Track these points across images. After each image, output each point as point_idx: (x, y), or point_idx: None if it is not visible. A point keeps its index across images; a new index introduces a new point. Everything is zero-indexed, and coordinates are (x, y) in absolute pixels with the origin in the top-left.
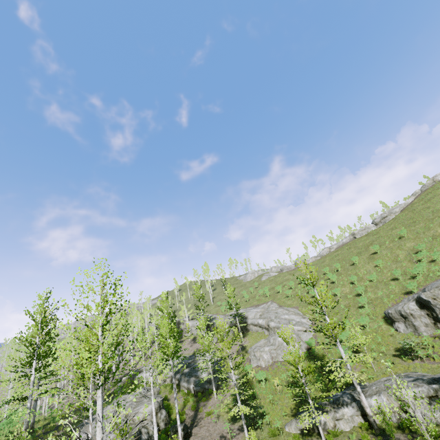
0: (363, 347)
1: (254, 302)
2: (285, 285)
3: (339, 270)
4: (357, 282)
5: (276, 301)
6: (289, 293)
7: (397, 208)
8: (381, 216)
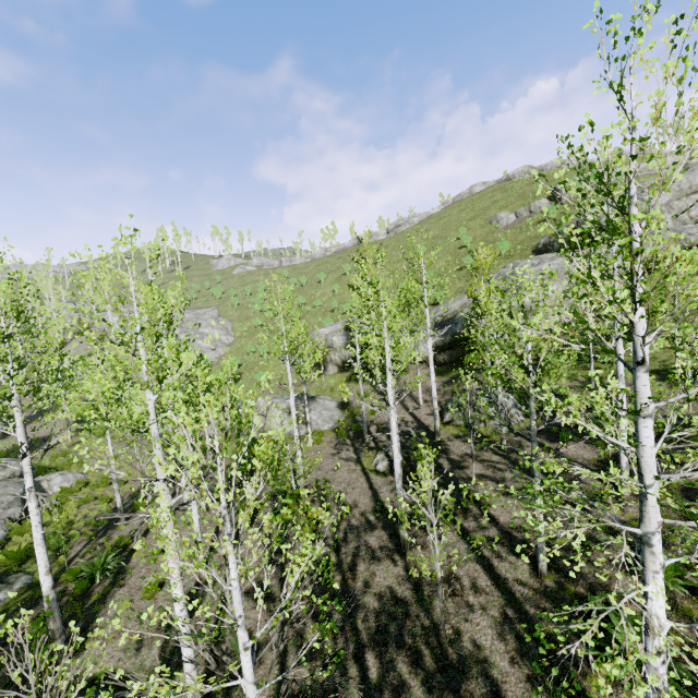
0: (245, 373)
1: (199, 304)
2: (242, 290)
3: (304, 285)
4: (307, 305)
5: (220, 308)
6: (236, 302)
7: (417, 218)
8: (396, 224)
